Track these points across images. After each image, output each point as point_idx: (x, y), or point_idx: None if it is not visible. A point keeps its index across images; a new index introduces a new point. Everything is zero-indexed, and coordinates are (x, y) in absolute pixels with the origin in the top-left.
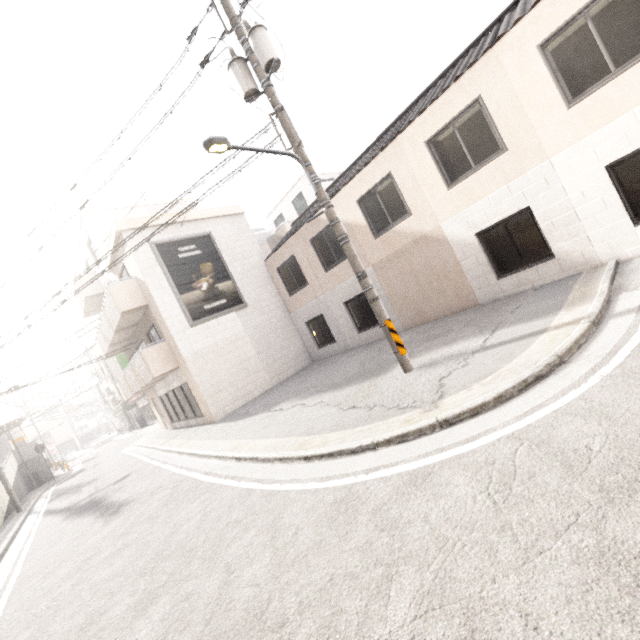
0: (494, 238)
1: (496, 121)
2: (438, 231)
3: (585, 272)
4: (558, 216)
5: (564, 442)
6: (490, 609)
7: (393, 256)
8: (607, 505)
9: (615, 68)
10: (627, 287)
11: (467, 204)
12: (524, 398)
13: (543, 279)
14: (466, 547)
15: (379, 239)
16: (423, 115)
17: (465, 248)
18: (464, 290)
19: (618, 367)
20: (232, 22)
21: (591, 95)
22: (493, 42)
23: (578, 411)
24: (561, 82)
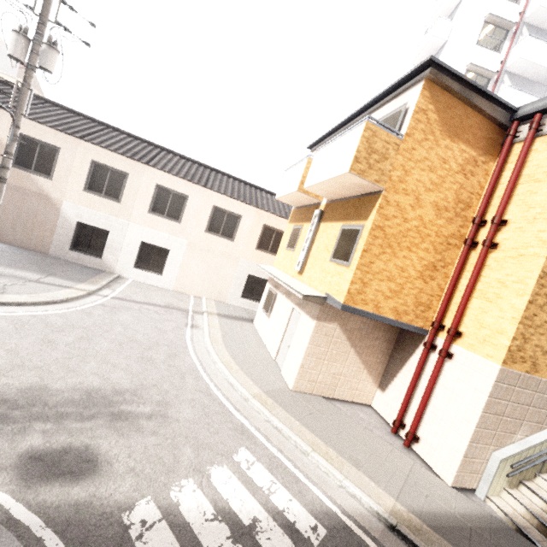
0: (85, 231)
1: (126, 189)
2: (59, 203)
3: (107, 273)
4: (116, 244)
5: (50, 321)
6: (6, 344)
7: (14, 187)
8: (51, 333)
9: (166, 216)
10: (111, 288)
11: (86, 206)
12: (45, 307)
13: (90, 264)
14: (1, 335)
15: (13, 169)
16: (102, 150)
17: (66, 223)
18: (46, 242)
19: (82, 309)
20: (43, 18)
21: (156, 216)
22: (149, 163)
23: (60, 315)
24: (153, 202)
